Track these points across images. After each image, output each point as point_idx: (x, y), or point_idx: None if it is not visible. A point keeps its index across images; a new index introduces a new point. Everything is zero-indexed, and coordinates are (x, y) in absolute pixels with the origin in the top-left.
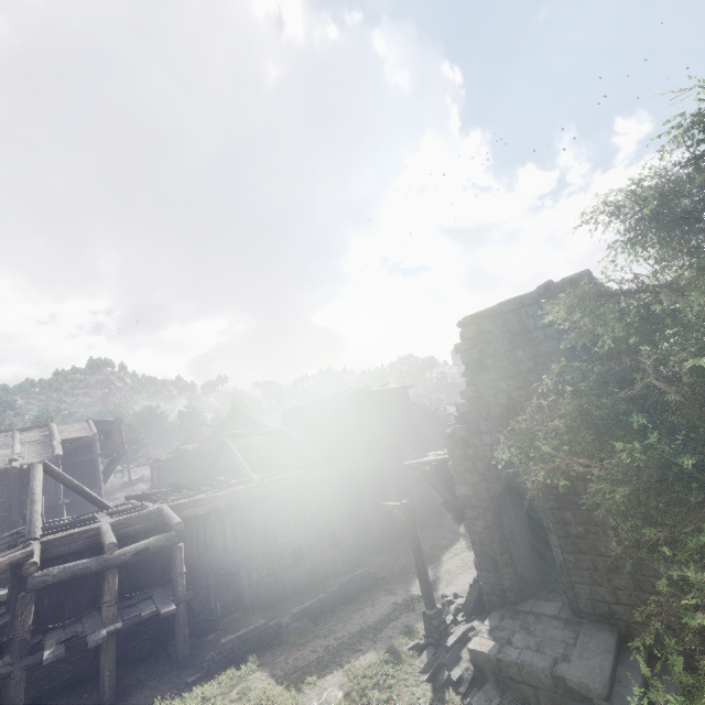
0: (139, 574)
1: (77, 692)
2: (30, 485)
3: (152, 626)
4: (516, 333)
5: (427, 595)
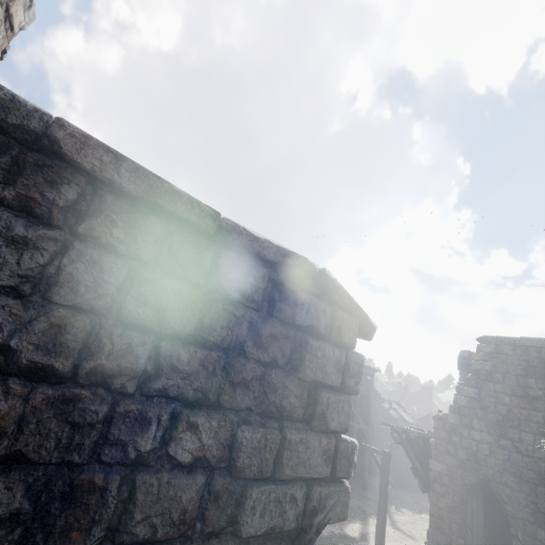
0: None
1: None
2: None
3: None
4: (532, 364)
5: (381, 536)
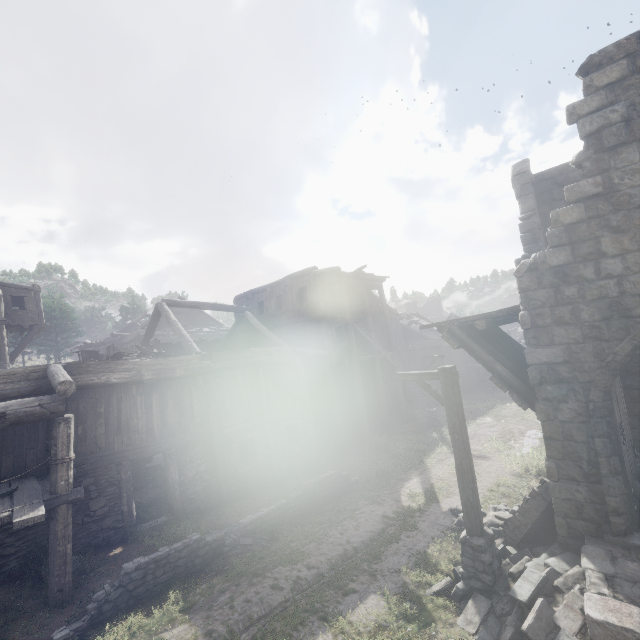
0: (2, 458)
1: None
2: None
3: (21, 534)
4: None
5: (475, 513)
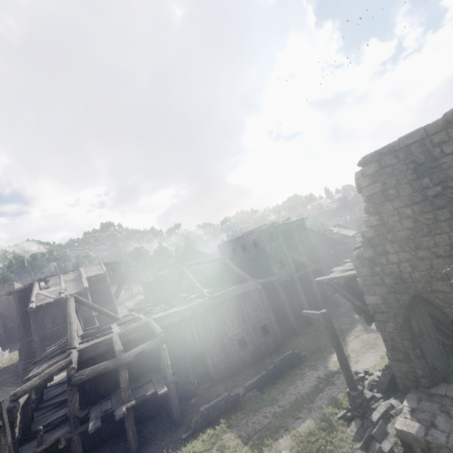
0: (141, 364)
1: (116, 441)
2: (67, 312)
3: (155, 396)
4: (420, 162)
5: (350, 380)
